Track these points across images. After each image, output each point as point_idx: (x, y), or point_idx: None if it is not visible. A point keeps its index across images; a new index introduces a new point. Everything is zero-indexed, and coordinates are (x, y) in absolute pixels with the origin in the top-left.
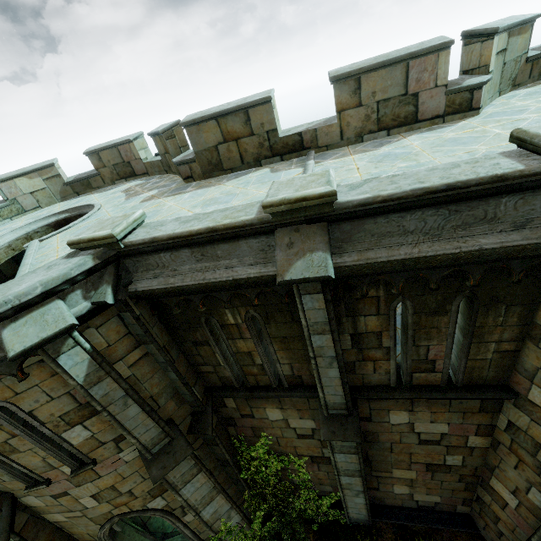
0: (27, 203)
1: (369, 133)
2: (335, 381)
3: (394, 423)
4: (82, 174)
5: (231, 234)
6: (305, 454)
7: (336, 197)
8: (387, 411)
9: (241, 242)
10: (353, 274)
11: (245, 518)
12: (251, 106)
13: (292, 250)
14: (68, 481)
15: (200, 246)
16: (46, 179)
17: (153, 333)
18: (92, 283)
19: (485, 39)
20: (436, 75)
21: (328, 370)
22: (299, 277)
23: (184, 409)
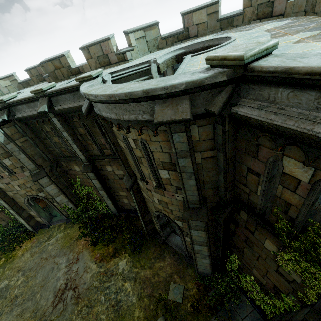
0: (4, 91)
1: (99, 68)
2: (78, 150)
3: (109, 170)
4: (25, 79)
5: (30, 100)
6: (93, 186)
7: (43, 90)
8: (105, 165)
9: (35, 102)
10: (60, 112)
11: (75, 206)
12: (60, 57)
13: (40, 104)
14: (9, 178)
15: (27, 104)
16: (11, 81)
17: (26, 133)
18: (1, 114)
19: (128, 34)
20: (110, 48)
21: (73, 146)
22: (40, 111)
23: (46, 163)
